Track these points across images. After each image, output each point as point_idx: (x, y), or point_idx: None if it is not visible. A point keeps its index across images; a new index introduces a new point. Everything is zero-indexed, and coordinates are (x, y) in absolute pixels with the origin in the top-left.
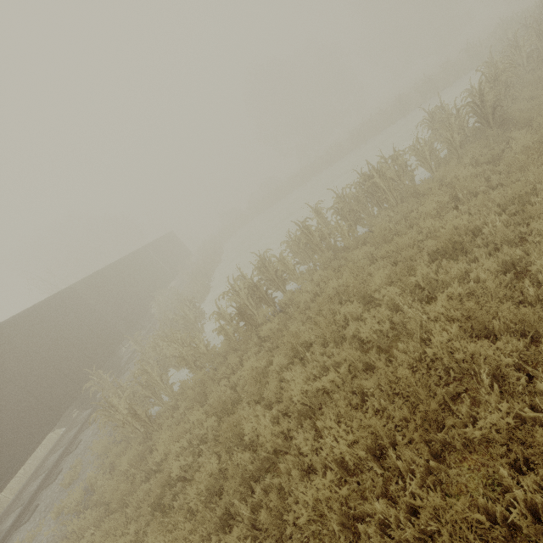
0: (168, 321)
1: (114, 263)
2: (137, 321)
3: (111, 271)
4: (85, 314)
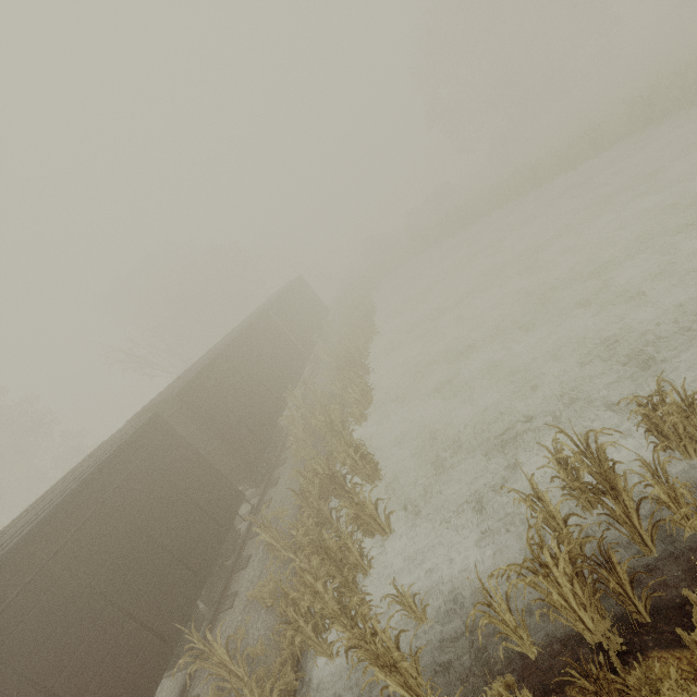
0: (316, 479)
1: (225, 349)
2: (260, 456)
3: (220, 366)
4: (179, 466)
